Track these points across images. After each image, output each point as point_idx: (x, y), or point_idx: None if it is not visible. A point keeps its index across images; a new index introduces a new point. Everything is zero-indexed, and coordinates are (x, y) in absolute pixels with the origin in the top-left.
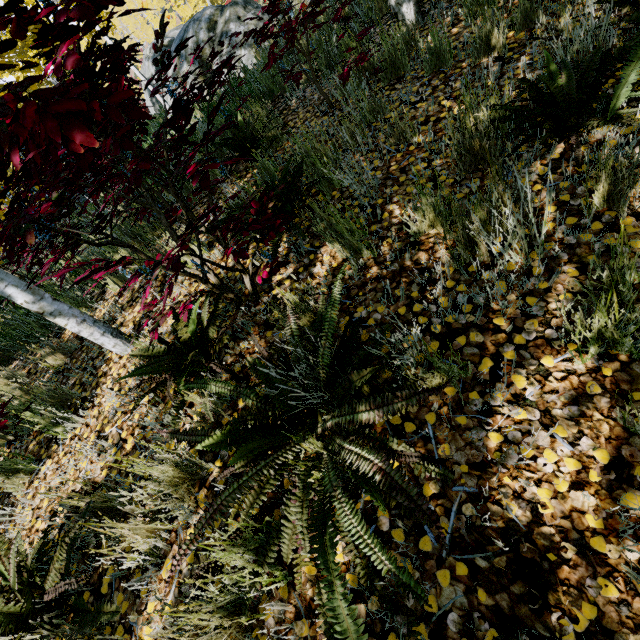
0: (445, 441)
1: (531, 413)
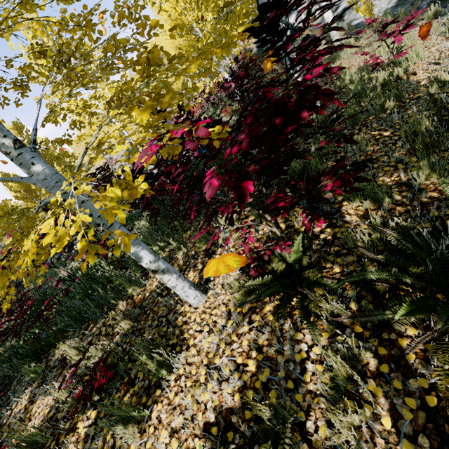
0: None
1: None
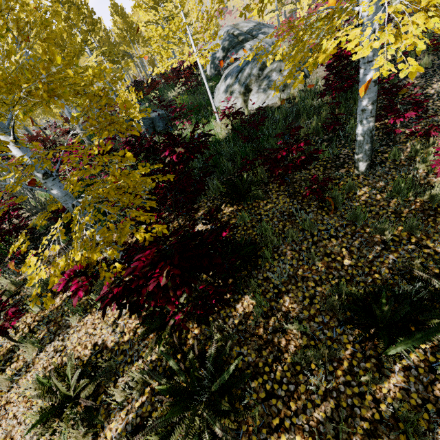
0: None
1: None
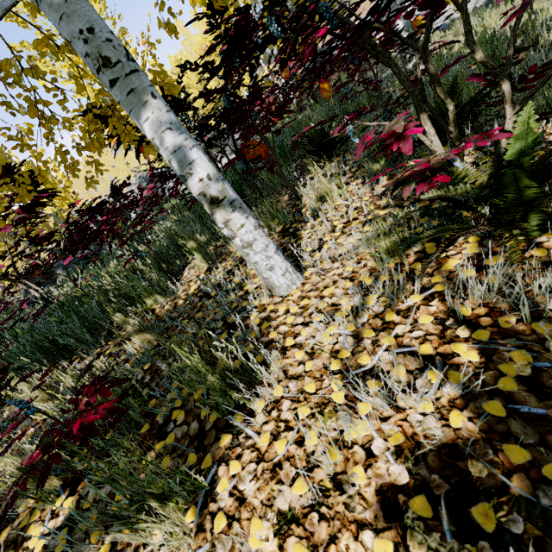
0: None
1: None
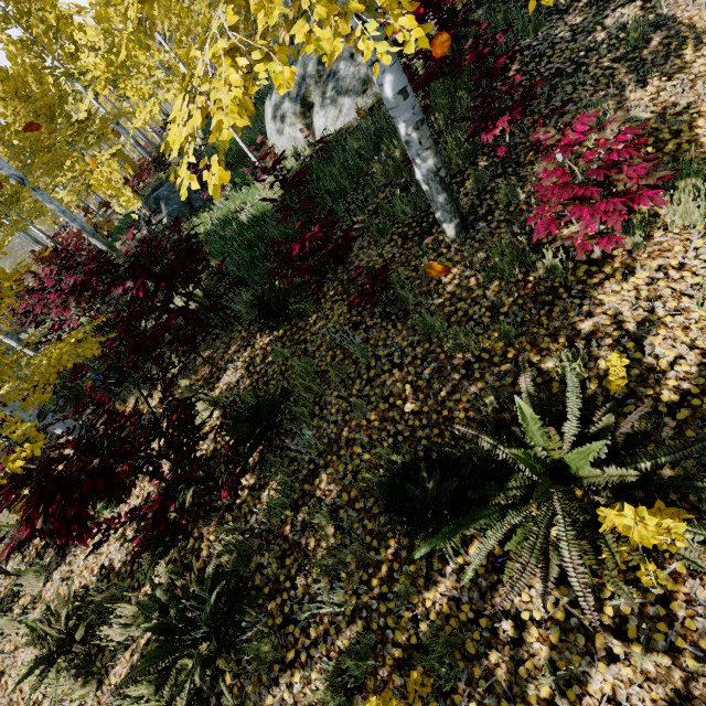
0: (253, 683)
1: (291, 698)
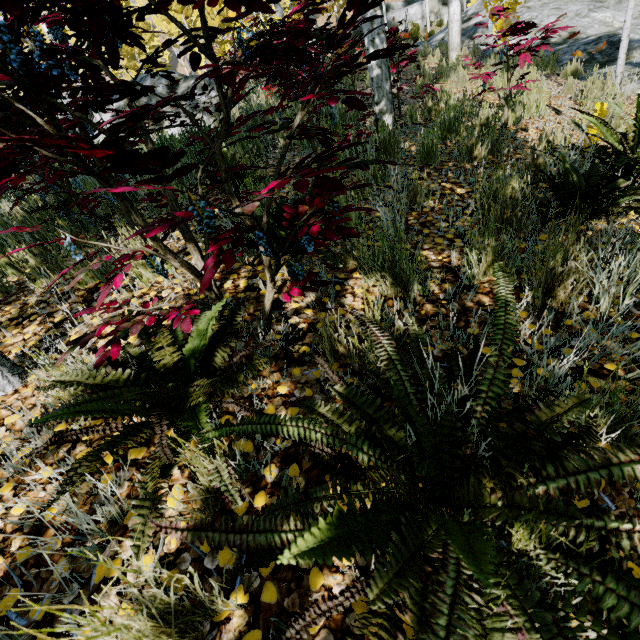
0: None
1: None
